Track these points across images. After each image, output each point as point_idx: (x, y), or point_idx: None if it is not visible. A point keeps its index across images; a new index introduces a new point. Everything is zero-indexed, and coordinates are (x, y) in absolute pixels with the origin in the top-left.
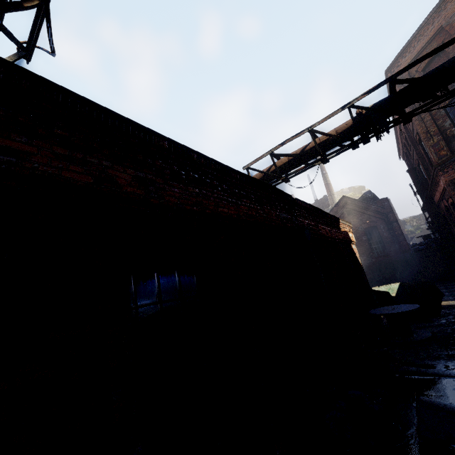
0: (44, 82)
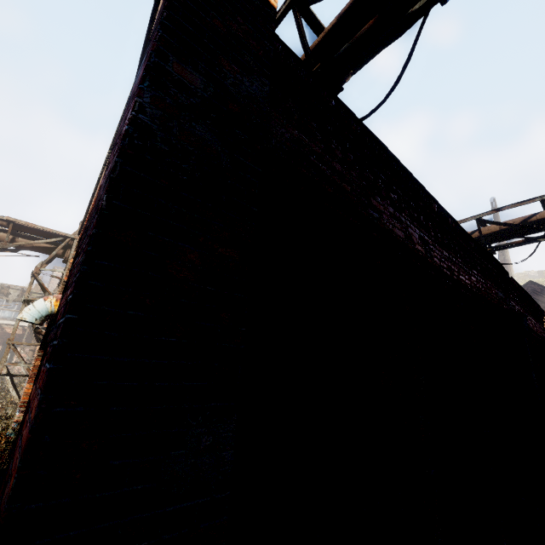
0: (390, 154)
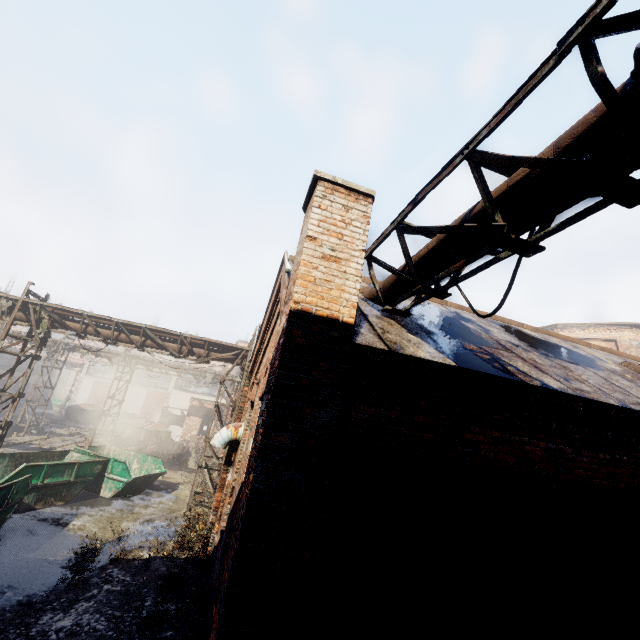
0: (493, 378)
